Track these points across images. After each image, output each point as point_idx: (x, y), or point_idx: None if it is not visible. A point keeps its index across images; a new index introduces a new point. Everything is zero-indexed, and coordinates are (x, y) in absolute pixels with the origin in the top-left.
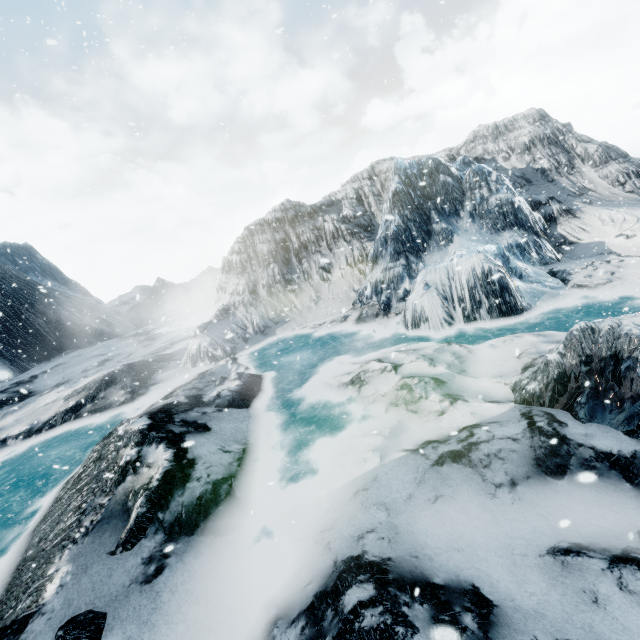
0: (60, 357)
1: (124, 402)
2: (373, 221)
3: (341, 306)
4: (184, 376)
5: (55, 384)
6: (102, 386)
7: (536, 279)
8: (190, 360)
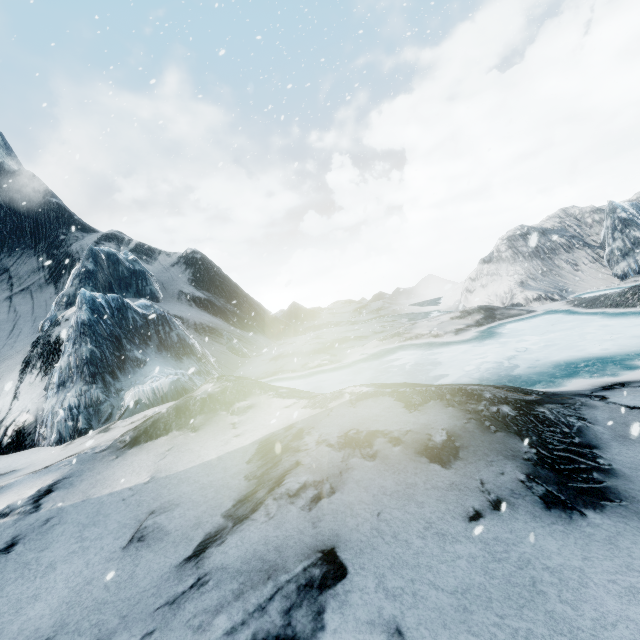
0: (287, 339)
1: (529, 312)
2: (585, 240)
3: (608, 281)
4: (545, 306)
5: (372, 333)
6: (489, 310)
7: None
8: (532, 302)
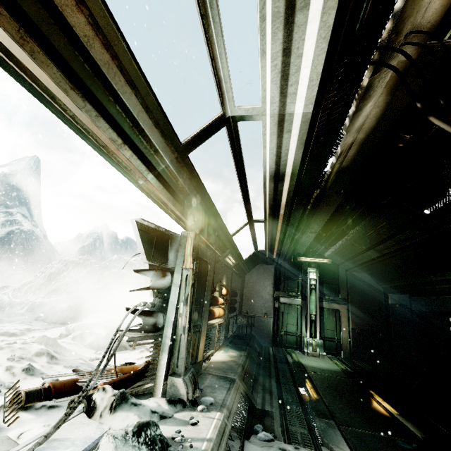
0: None
1: None
2: None
3: None
4: None
5: None
6: None
7: (8, 319)
8: None
